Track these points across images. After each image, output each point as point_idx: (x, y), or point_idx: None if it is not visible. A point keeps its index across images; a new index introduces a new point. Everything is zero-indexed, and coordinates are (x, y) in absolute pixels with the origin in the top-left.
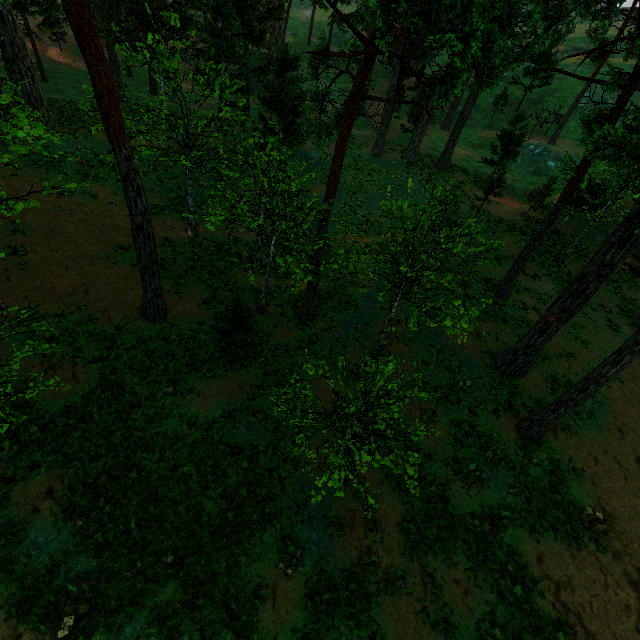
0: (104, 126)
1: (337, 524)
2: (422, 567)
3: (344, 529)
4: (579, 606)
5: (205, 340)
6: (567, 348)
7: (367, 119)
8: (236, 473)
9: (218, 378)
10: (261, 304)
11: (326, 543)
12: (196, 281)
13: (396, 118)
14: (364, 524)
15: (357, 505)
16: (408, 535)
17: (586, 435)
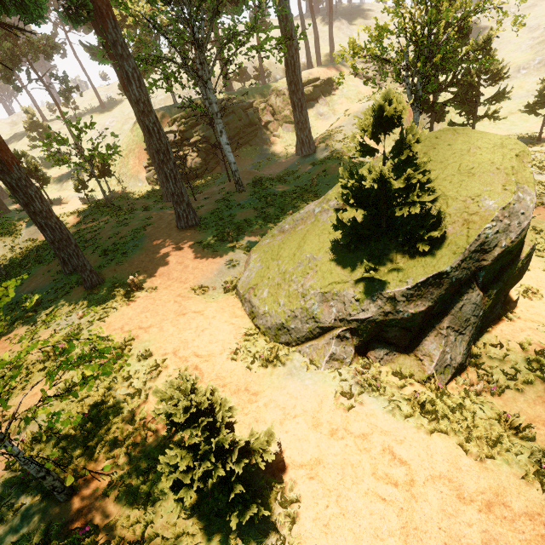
0: None
1: None
2: None
3: None
4: (138, 323)
5: None
6: (113, 233)
7: None
8: None
9: None
10: None
11: None
12: None
13: None
14: None
15: None
16: None
17: (134, 257)
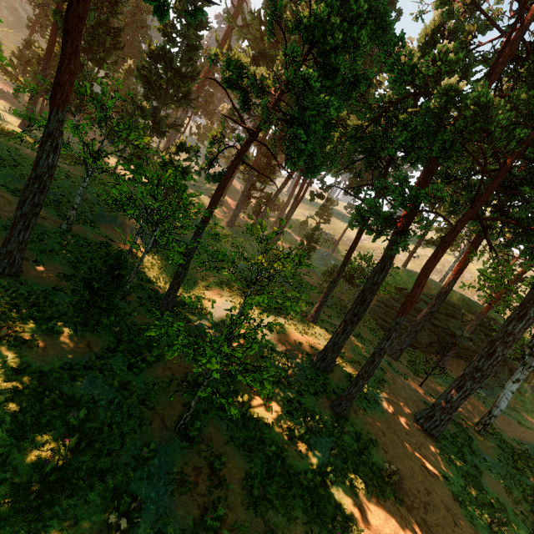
0: (52, 92)
1: (180, 481)
2: (265, 523)
3: (188, 486)
4: None
5: (58, 302)
6: (355, 358)
7: (224, 208)
8: (66, 425)
9: (65, 335)
10: (125, 288)
11: (166, 501)
12: (60, 259)
13: (244, 212)
14: (209, 481)
15: (202, 462)
16: (252, 490)
17: (375, 415)
